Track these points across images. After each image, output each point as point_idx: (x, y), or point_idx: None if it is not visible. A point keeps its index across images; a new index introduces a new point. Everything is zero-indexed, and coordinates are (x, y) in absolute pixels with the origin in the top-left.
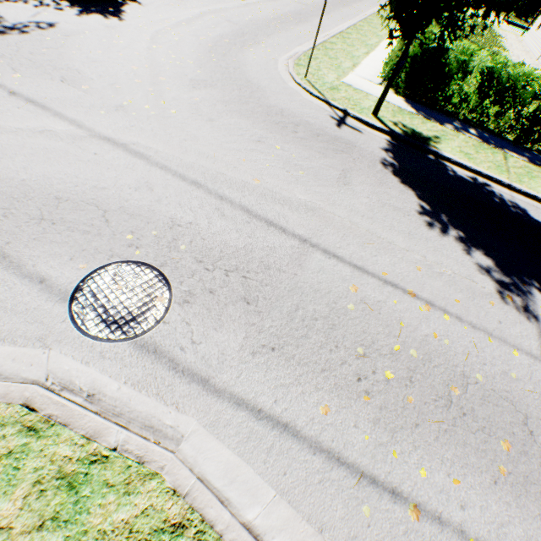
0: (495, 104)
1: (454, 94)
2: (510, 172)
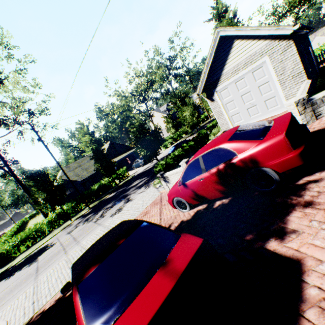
0: (23, 243)
1: (10, 254)
2: (37, 246)
